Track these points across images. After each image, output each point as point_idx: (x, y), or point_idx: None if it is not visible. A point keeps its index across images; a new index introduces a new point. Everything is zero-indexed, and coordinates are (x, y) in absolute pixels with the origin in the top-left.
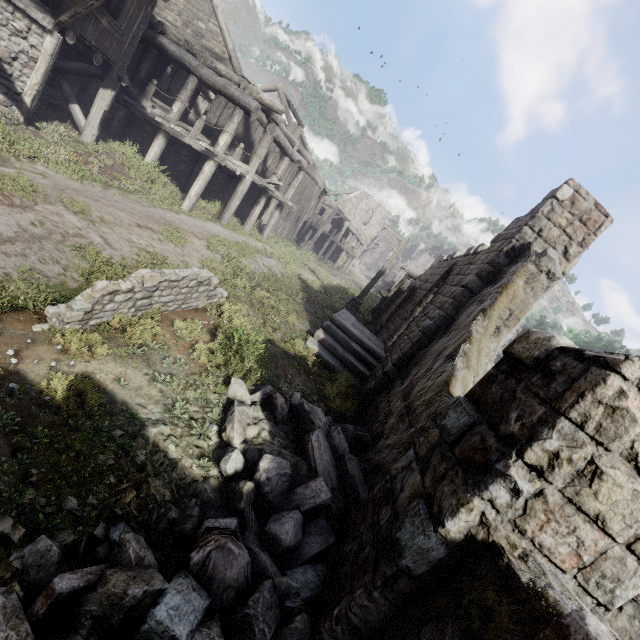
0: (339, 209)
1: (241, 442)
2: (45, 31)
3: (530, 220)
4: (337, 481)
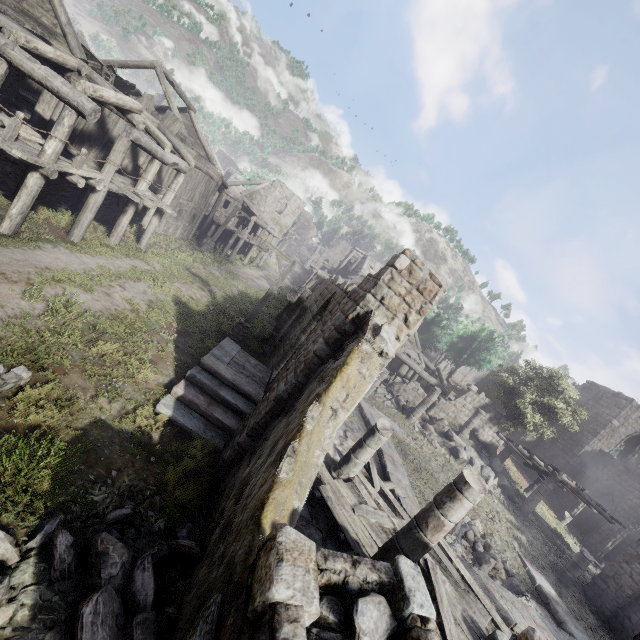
0: (245, 202)
1: None
2: None
3: (373, 288)
4: None
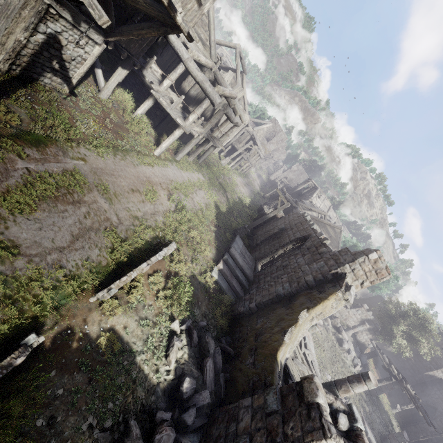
0: (253, 135)
1: (175, 361)
2: (96, 43)
3: (351, 262)
4: (214, 387)
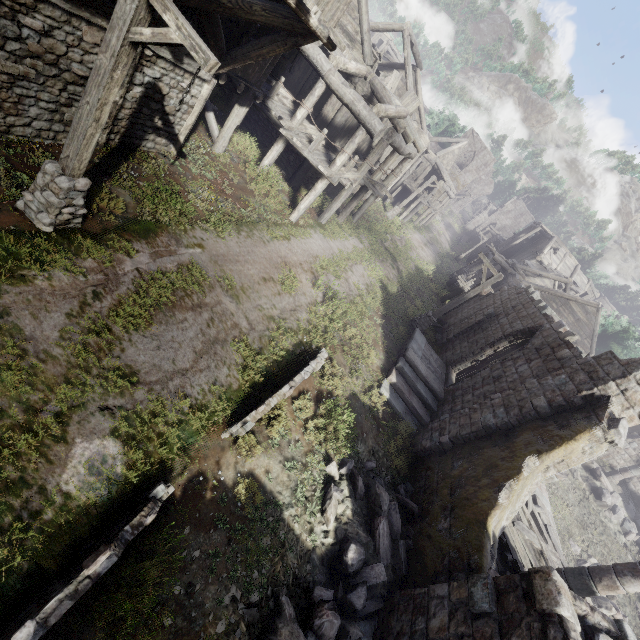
0: (437, 165)
1: (334, 519)
2: (204, 81)
3: (619, 378)
4: (390, 558)
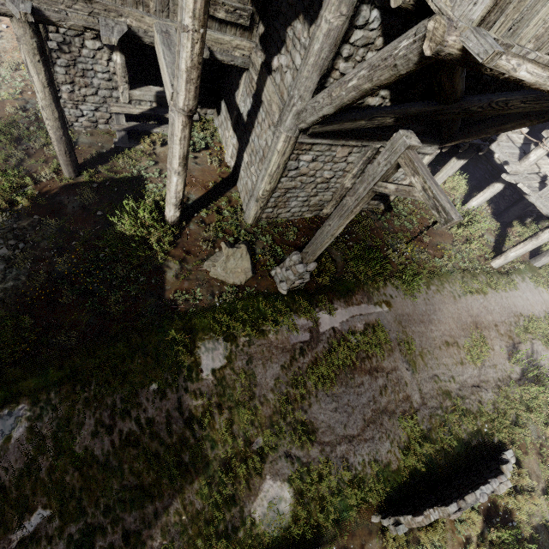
0: None
1: None
2: (426, 153)
3: None
4: None
